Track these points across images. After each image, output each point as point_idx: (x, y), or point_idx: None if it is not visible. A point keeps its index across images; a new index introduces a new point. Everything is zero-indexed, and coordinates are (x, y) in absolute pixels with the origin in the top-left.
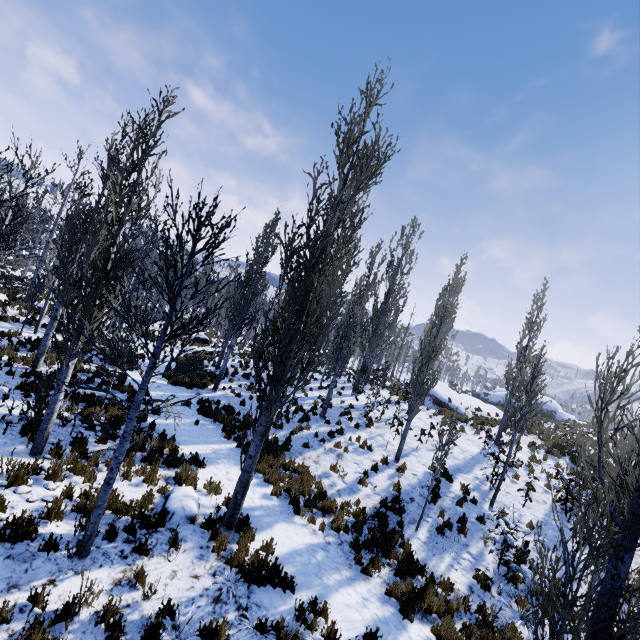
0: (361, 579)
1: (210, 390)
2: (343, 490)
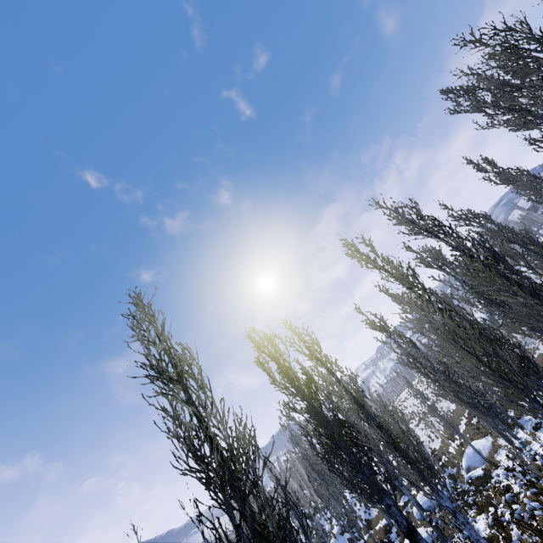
0: (412, 492)
1: None
2: None
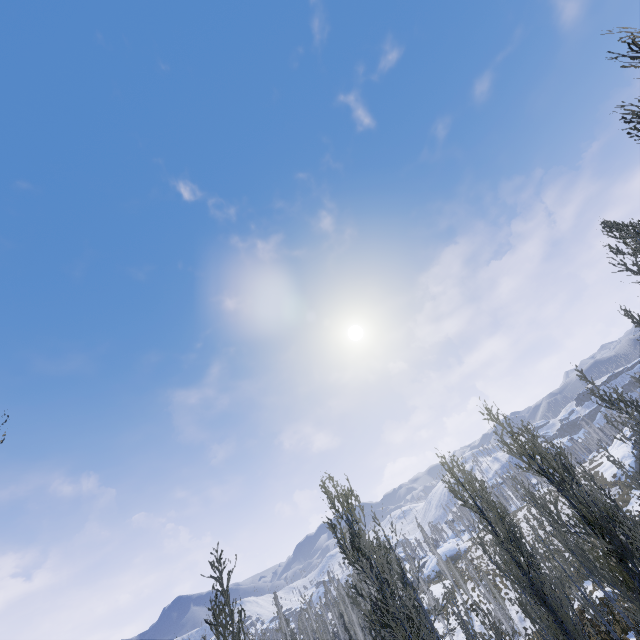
0: None
1: None
2: None
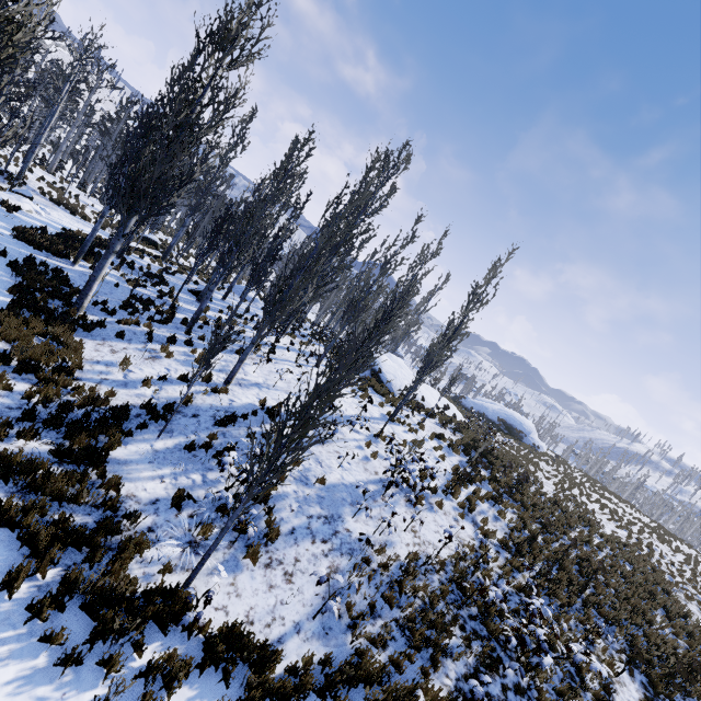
0: None
1: (71, 263)
2: (112, 381)
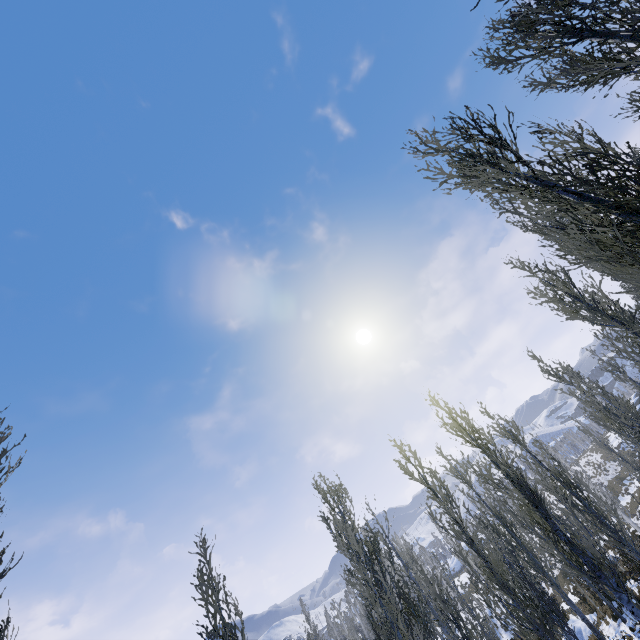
0: None
1: None
2: None
